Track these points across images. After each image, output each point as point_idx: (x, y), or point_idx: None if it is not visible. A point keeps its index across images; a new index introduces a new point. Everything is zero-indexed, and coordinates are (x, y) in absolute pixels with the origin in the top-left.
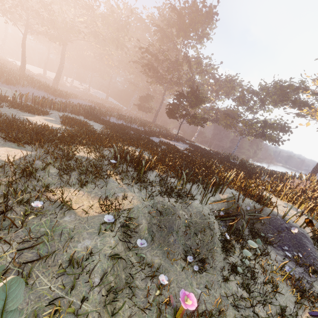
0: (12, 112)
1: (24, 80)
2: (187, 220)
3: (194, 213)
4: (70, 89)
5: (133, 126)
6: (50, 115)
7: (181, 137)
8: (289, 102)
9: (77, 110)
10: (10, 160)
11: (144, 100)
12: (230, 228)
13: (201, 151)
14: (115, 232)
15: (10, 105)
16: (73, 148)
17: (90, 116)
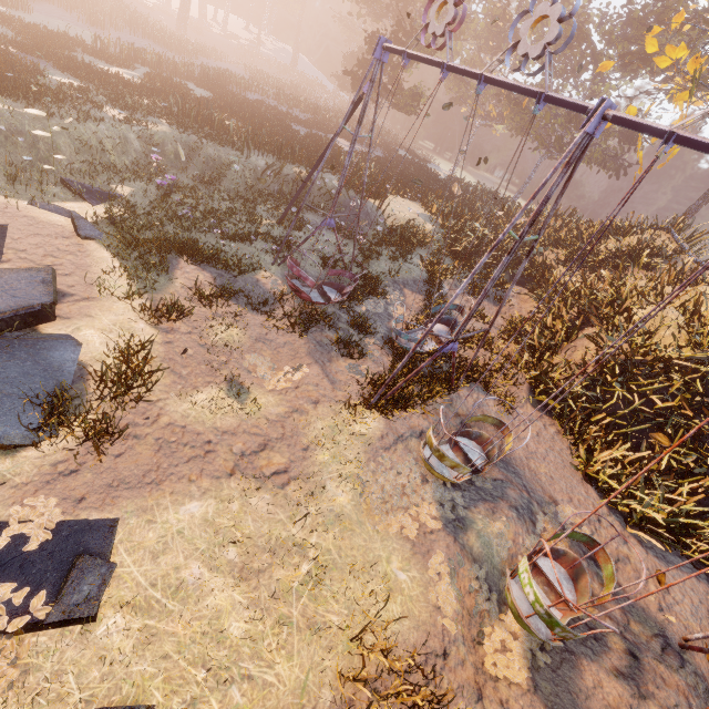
0: (86, 59)
1: (116, 16)
2: (212, 156)
3: (226, 157)
4: (216, 41)
5: (293, 113)
6: (137, 71)
7: (409, 151)
8: (638, 57)
9: (198, 77)
10: (72, 84)
11: (353, 63)
12: (279, 191)
13: (393, 161)
14: (129, 128)
15: (85, 51)
16: (136, 95)
17: (201, 81)
